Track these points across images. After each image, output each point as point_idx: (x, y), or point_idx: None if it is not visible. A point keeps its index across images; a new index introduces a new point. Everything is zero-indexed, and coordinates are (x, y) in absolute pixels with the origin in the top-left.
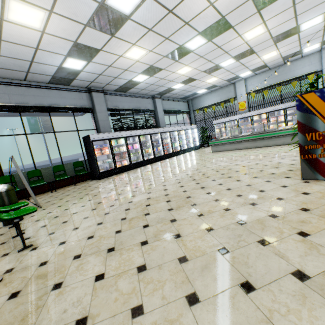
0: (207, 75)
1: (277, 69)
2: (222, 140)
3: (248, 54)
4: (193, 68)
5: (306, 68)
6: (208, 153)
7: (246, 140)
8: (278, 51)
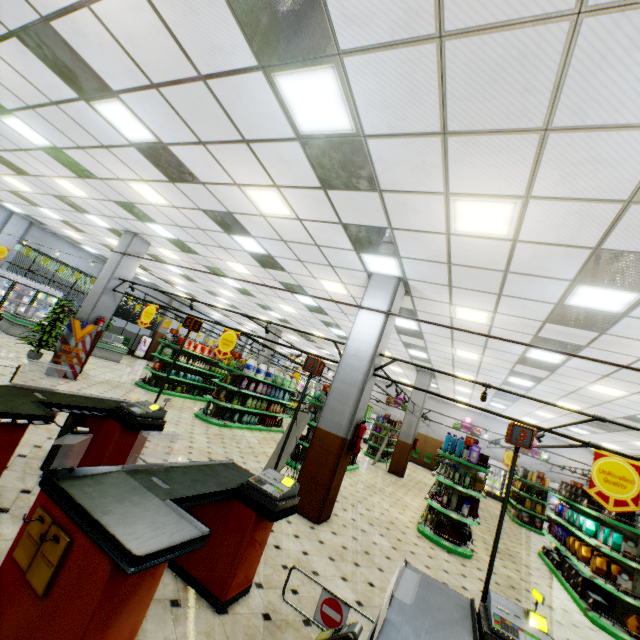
0: None
1: None
2: None
3: None
4: None
5: None
6: None
7: None
8: None
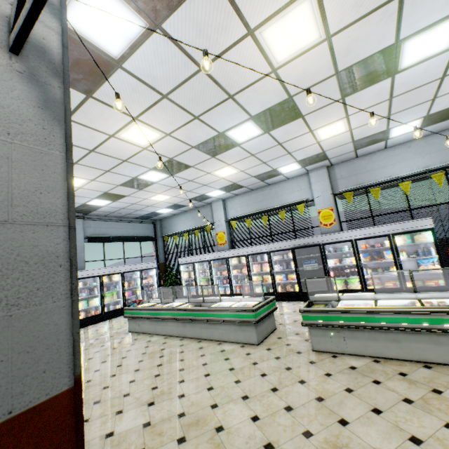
0: (142, 191)
1: (262, 190)
2: (140, 310)
3: (179, 167)
4: (88, 179)
5: (296, 194)
6: (123, 331)
7: (170, 318)
8: (233, 167)
